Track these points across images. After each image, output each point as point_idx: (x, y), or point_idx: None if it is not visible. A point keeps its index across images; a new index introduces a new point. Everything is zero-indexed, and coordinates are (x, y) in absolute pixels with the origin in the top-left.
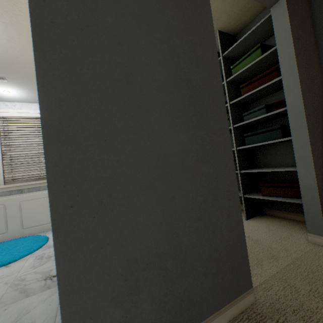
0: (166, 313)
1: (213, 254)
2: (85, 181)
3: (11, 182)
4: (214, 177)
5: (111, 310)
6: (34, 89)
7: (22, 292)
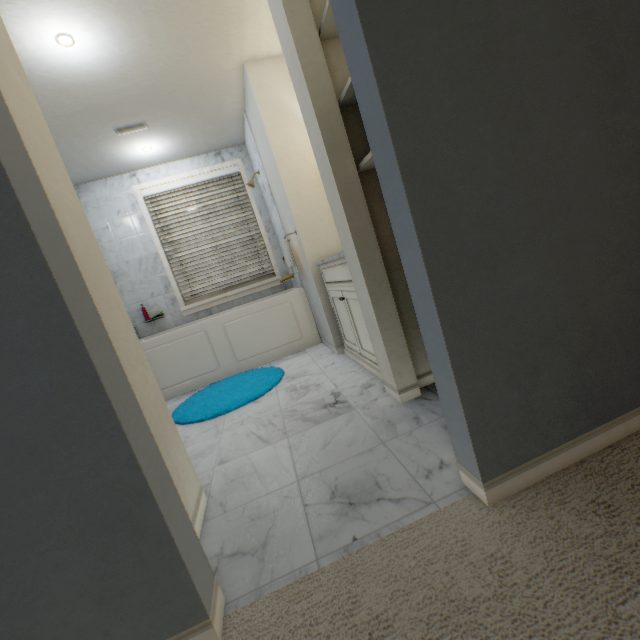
0: (573, 400)
1: (637, 325)
2: (457, 234)
3: (192, 300)
4: (639, 199)
5: (508, 392)
6: (184, 132)
7: (307, 421)
